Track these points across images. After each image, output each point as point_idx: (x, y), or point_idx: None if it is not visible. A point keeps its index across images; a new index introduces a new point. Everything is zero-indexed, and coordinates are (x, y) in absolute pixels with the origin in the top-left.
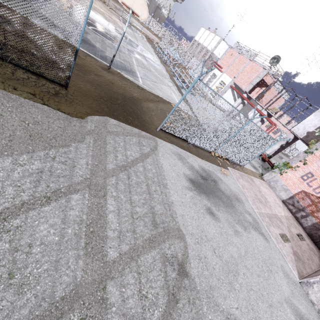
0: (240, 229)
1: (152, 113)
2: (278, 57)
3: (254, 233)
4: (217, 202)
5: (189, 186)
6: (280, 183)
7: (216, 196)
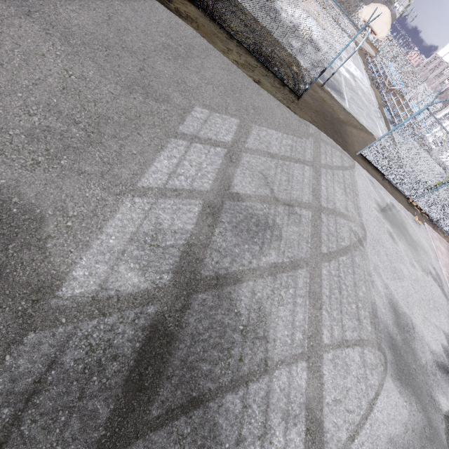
0: (417, 267)
1: (354, 138)
2: None
3: (432, 280)
4: (400, 235)
5: (376, 208)
6: None
7: (401, 231)
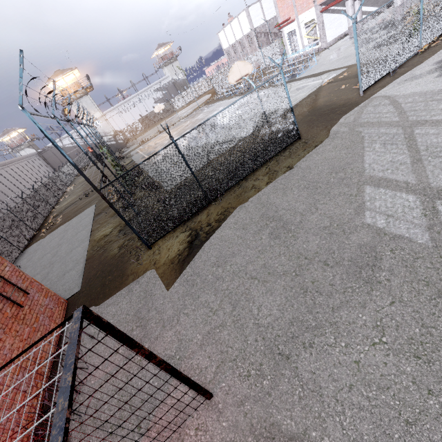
0: None
1: (334, 99)
2: None
3: None
4: None
5: None
6: None
7: None
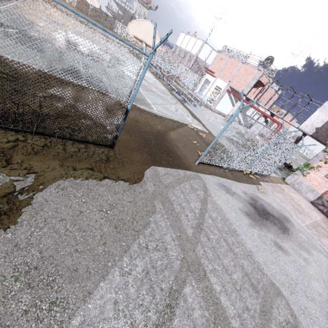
0: (306, 255)
1: (181, 144)
2: (271, 58)
3: (315, 253)
4: (276, 231)
5: (250, 222)
6: (304, 184)
7: (271, 223)
